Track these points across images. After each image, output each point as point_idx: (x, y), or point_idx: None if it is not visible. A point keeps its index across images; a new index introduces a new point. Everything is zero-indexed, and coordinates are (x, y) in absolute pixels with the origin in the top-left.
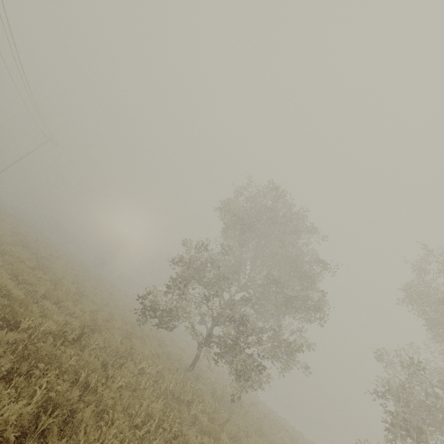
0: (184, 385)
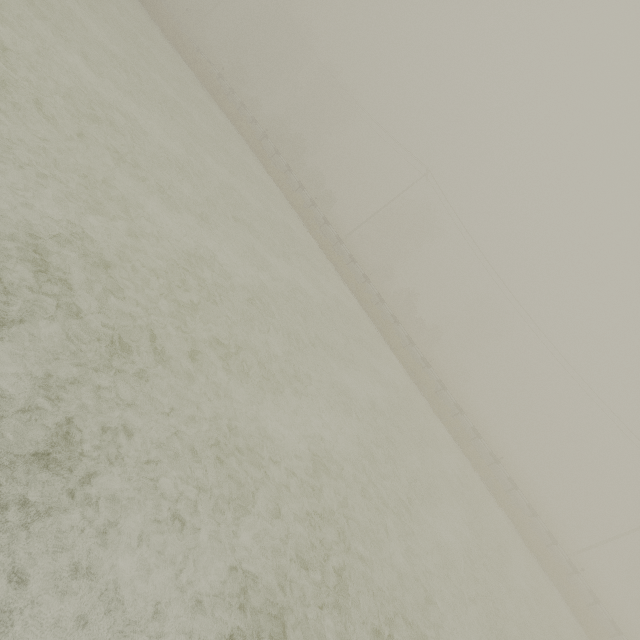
0: None
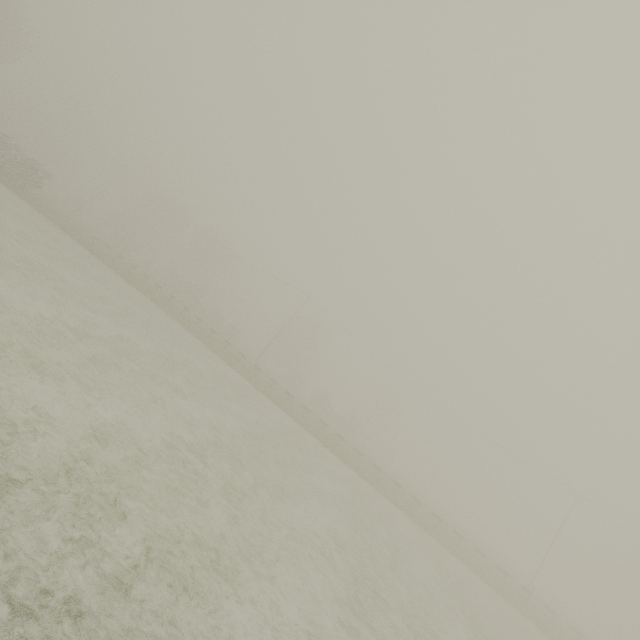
0: None
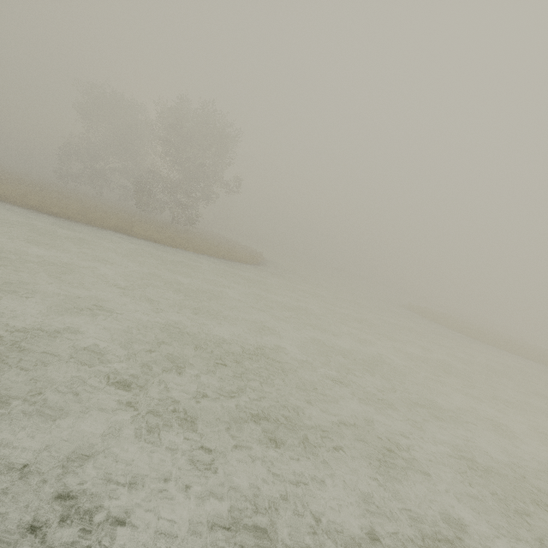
0: (74, 191)
